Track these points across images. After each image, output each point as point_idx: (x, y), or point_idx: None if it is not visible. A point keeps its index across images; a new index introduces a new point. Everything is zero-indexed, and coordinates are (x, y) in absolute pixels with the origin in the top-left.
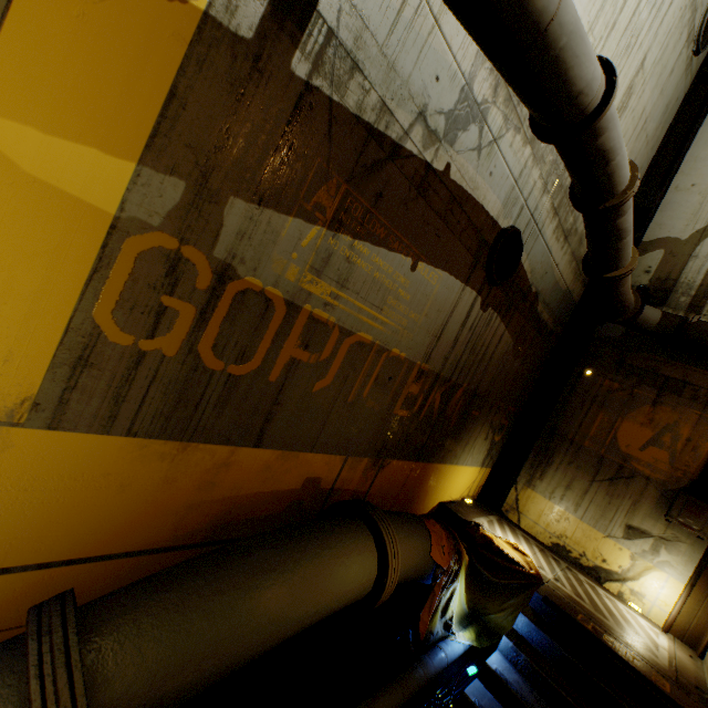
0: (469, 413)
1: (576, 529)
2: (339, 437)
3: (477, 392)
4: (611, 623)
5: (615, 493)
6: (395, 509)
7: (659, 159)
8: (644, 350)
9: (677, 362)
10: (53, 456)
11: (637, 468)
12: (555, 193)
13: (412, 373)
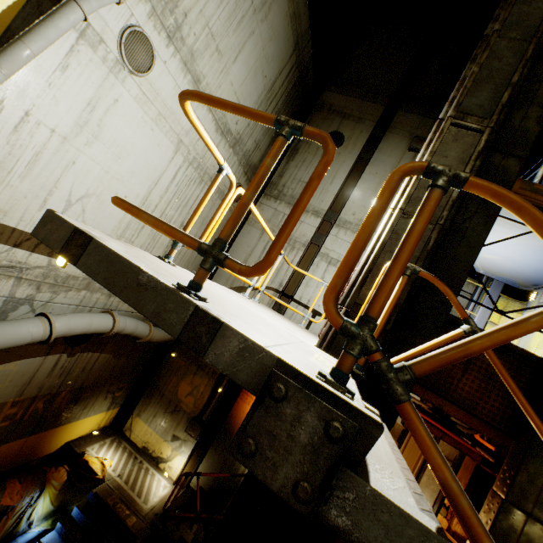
0: (80, 396)
1: (154, 438)
2: None
3: (84, 386)
4: (134, 493)
5: (172, 419)
6: (16, 463)
7: None
8: None
9: None
10: None
11: (183, 406)
12: None
13: (7, 406)
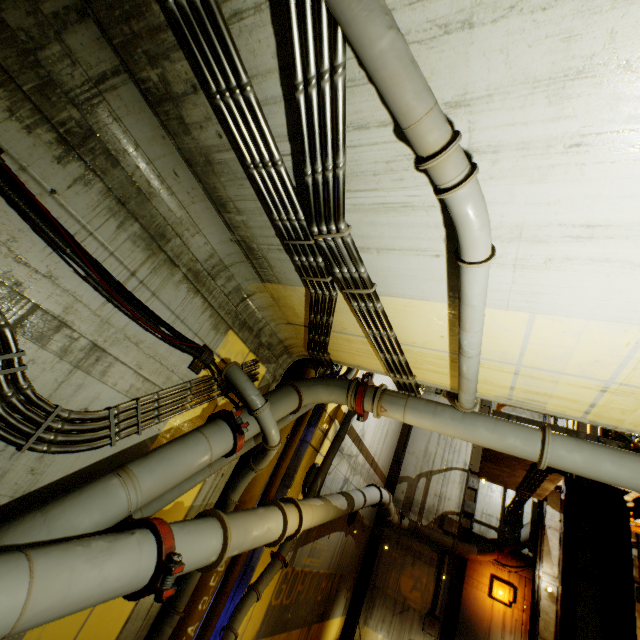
0: (339, 585)
1: None
2: (302, 618)
3: (342, 573)
4: None
5: (403, 620)
6: None
7: (401, 436)
8: (406, 534)
9: (418, 541)
10: None
11: (410, 603)
12: (367, 478)
13: (324, 577)
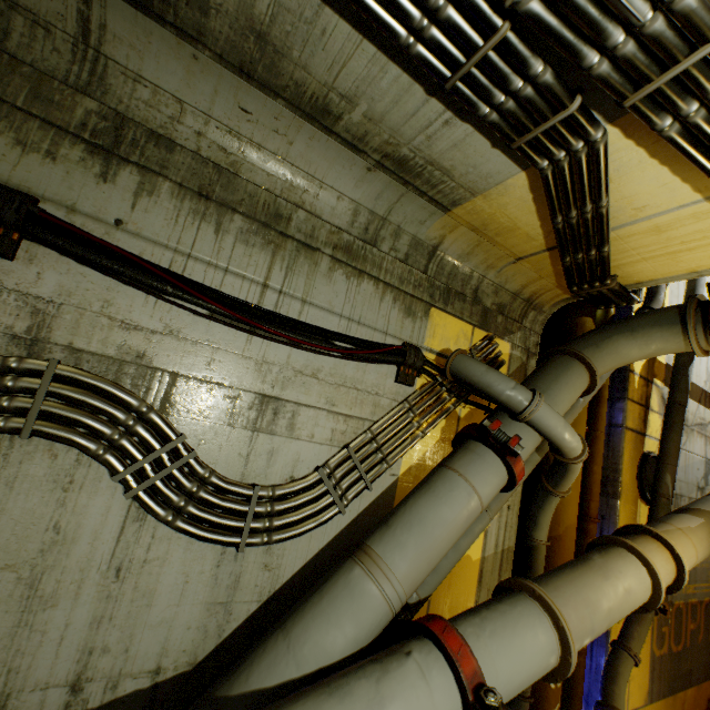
0: None
1: None
2: None
3: None
4: None
5: None
6: None
7: None
8: None
9: None
10: None
11: None
12: None
13: None
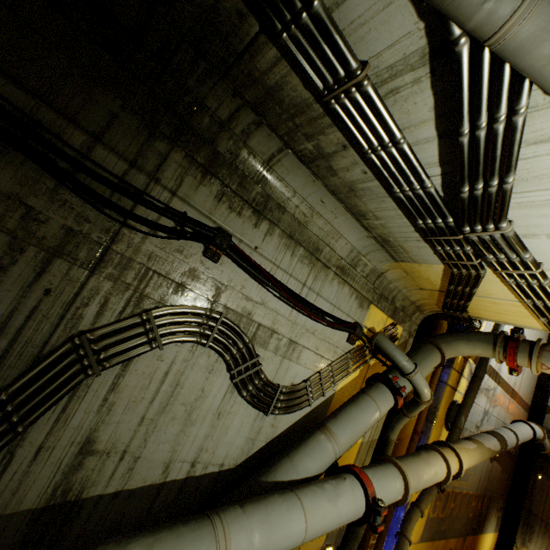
0: (488, 505)
1: None
2: (456, 530)
3: (490, 495)
4: None
5: None
6: None
7: None
8: None
9: None
10: (419, 549)
11: None
12: (508, 408)
13: (473, 497)
